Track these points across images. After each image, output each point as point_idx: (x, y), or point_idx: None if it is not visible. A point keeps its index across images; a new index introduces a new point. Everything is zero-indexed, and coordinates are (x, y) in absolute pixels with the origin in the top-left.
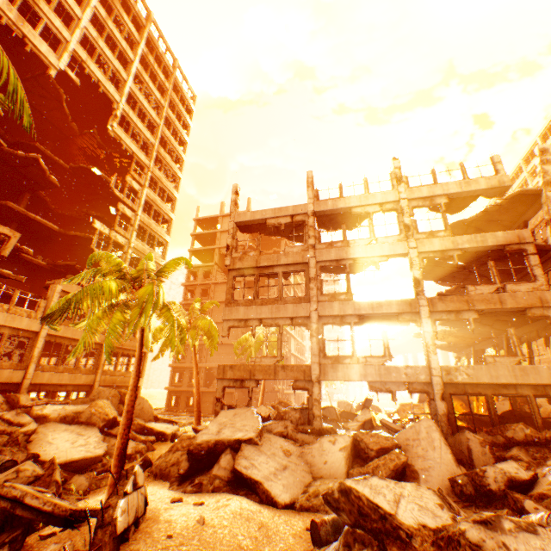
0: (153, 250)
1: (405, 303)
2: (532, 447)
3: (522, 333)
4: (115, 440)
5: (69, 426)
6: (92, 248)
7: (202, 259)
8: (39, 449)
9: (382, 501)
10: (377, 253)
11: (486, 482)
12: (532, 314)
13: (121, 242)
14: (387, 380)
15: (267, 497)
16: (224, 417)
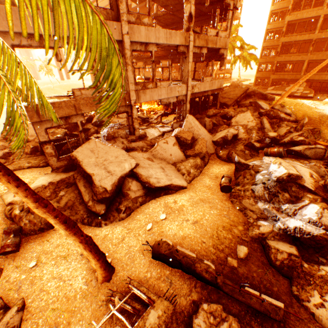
0: None
1: (183, 37)
2: (214, 117)
3: (194, 58)
4: None
5: None
6: None
7: None
8: None
9: (293, 172)
10: None
11: (228, 138)
12: (221, 53)
13: None
14: (171, 97)
15: (178, 188)
16: (88, 158)
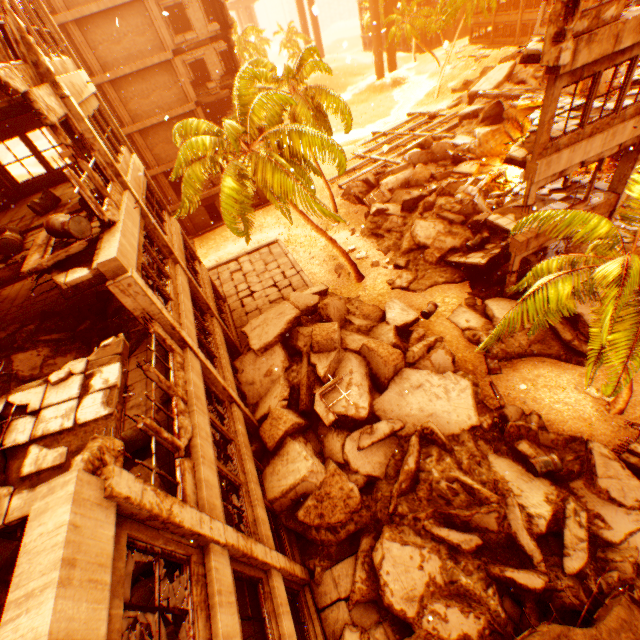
0: None
1: None
2: None
3: None
4: (427, 362)
5: (392, 391)
6: None
7: None
8: (445, 428)
9: None
10: None
11: None
12: None
13: None
14: None
15: None
16: None
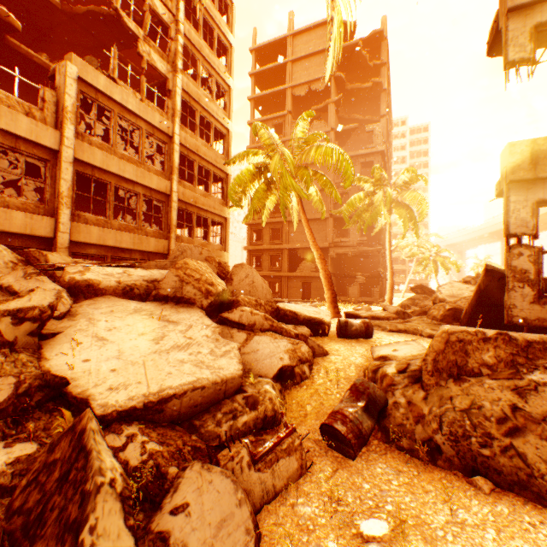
0: (213, 53)
1: None
2: None
3: None
4: (242, 334)
5: (140, 305)
6: (114, 7)
7: (266, 114)
8: (68, 359)
9: None
10: None
11: None
12: None
13: (163, 16)
14: None
15: None
16: None
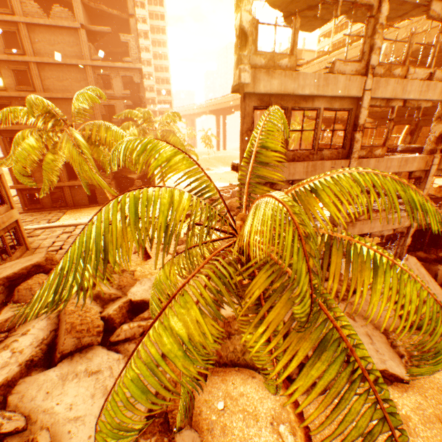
0: None
1: (423, 161)
2: None
3: None
4: (133, 345)
5: (58, 371)
6: None
7: None
8: None
9: None
10: (429, 96)
11: None
12: None
13: None
14: (386, 229)
15: (394, 378)
16: None
